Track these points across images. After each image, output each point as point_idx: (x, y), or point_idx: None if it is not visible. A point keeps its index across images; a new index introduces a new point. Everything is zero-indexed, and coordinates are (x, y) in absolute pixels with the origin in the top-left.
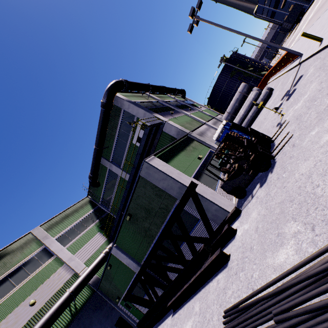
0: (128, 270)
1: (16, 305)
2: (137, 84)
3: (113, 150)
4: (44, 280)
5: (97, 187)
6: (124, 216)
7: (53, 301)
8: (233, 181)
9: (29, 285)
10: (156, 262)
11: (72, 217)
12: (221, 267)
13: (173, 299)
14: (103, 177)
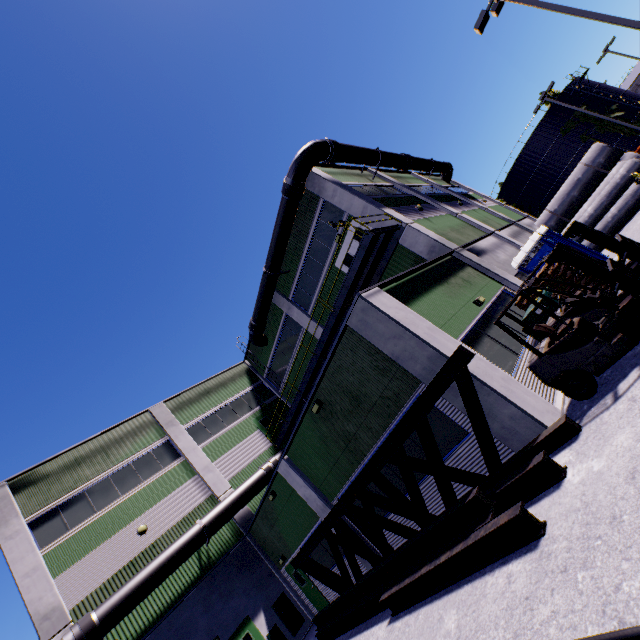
0: (306, 510)
1: (118, 528)
2: (353, 149)
3: (297, 278)
4: (163, 496)
5: (261, 346)
6: (308, 404)
7: (174, 535)
8: (564, 357)
9: (140, 499)
10: (362, 505)
11: (216, 394)
12: (518, 546)
13: (394, 589)
14: (275, 329)
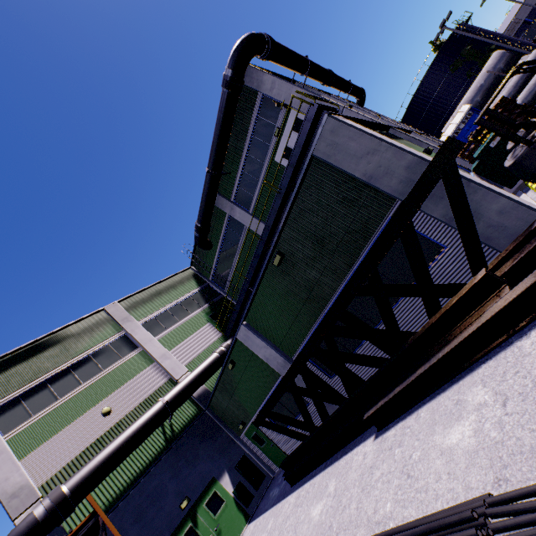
0: (265, 373)
1: (82, 411)
2: (287, 49)
3: (238, 179)
4: (124, 382)
5: (207, 249)
6: (268, 258)
7: (137, 414)
8: None
9: (101, 385)
10: (327, 348)
11: (167, 295)
12: None
13: (382, 402)
14: (218, 232)
